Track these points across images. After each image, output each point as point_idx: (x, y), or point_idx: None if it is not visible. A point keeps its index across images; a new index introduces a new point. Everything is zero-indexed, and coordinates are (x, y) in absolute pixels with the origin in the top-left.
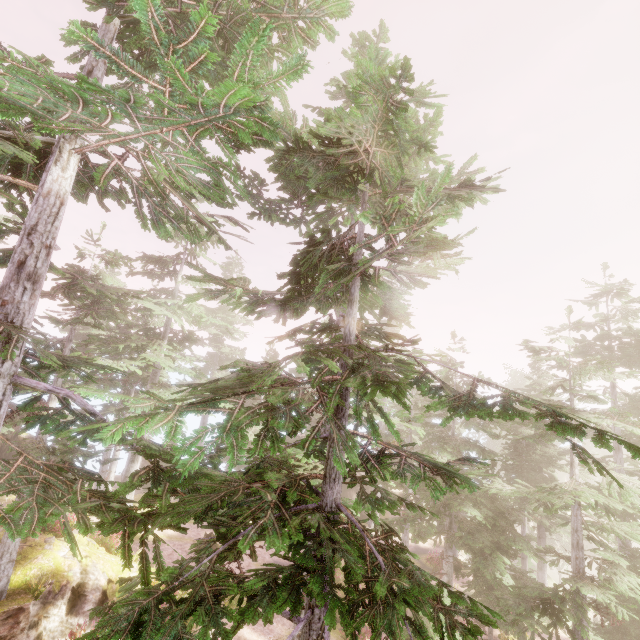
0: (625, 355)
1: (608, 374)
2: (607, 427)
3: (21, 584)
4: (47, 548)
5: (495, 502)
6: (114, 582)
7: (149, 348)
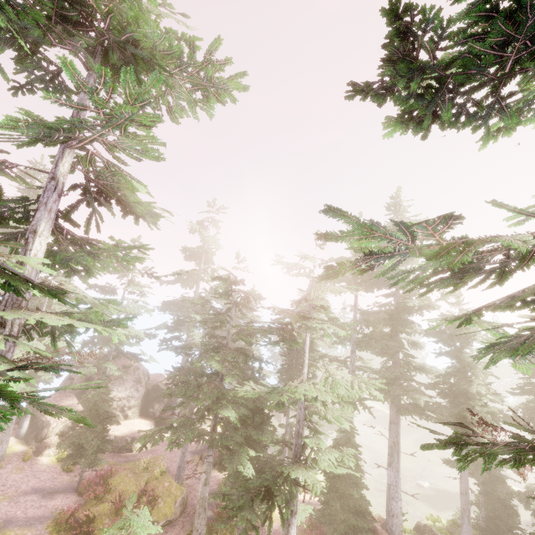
0: (363, 281)
1: (336, 288)
2: (329, 332)
3: None
4: None
5: (256, 401)
6: None
7: None
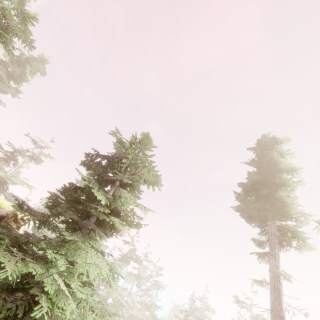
0: None
1: None
2: None
3: None
4: None
5: None
6: None
7: None
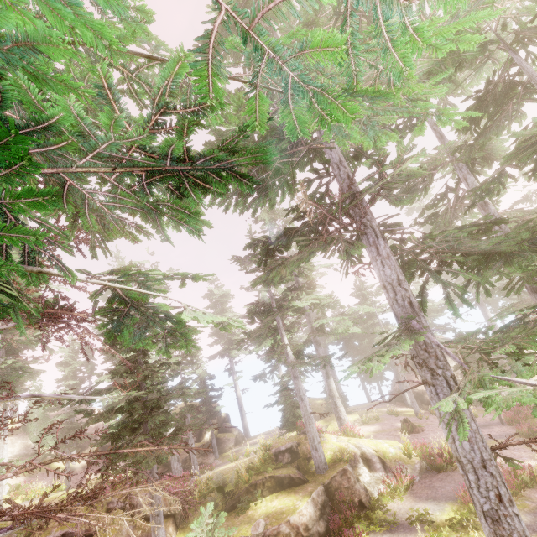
0: None
1: None
2: None
3: (328, 461)
4: (323, 440)
5: None
6: (378, 451)
7: (298, 298)
